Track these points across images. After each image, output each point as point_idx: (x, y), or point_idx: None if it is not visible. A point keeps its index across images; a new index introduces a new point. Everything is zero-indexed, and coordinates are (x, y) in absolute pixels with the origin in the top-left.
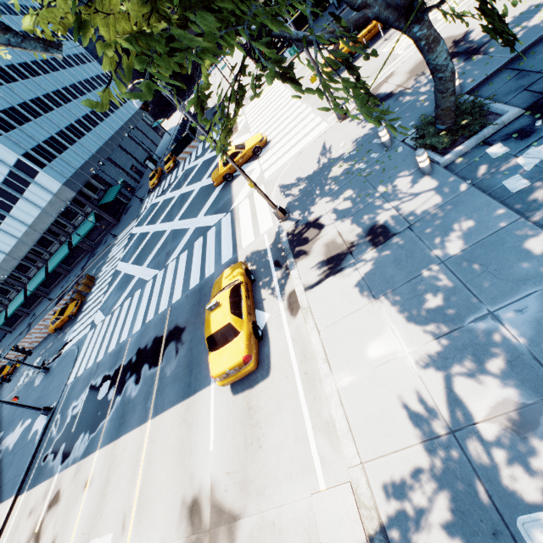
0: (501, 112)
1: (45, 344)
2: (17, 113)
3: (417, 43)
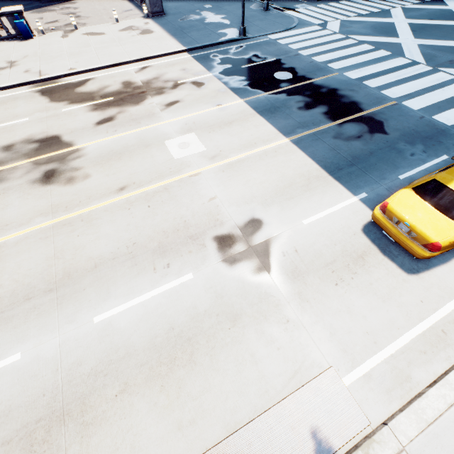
0: None
1: None
2: None
3: None
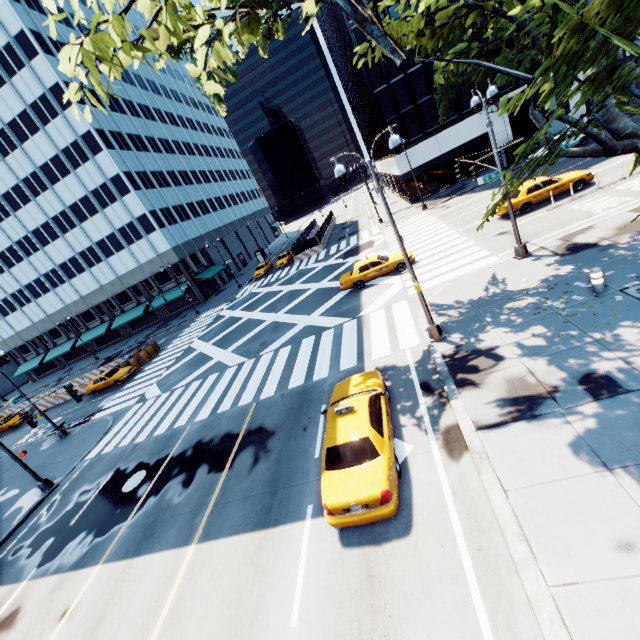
0: None
1: (72, 404)
2: (163, 177)
3: None
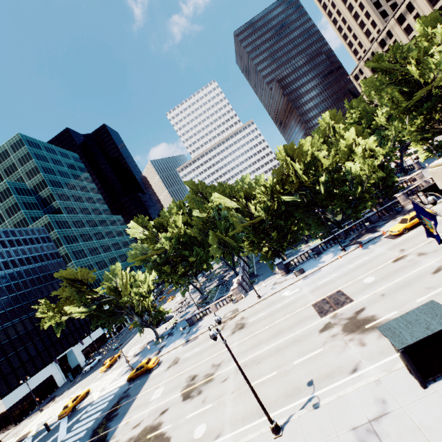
0: (165, 337)
1: None
2: None
3: (152, 328)
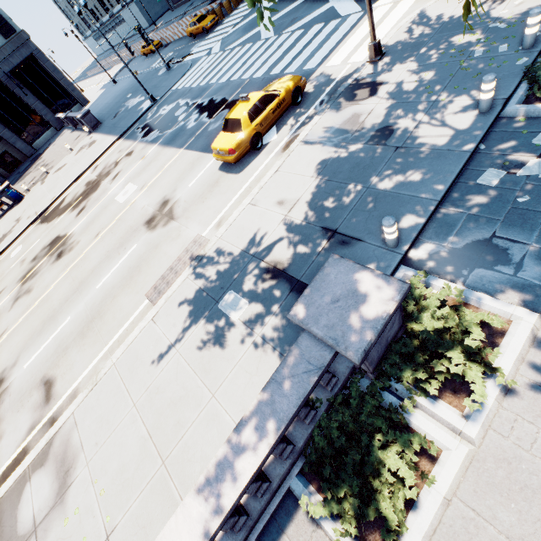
0: None
1: (181, 43)
2: None
3: None
